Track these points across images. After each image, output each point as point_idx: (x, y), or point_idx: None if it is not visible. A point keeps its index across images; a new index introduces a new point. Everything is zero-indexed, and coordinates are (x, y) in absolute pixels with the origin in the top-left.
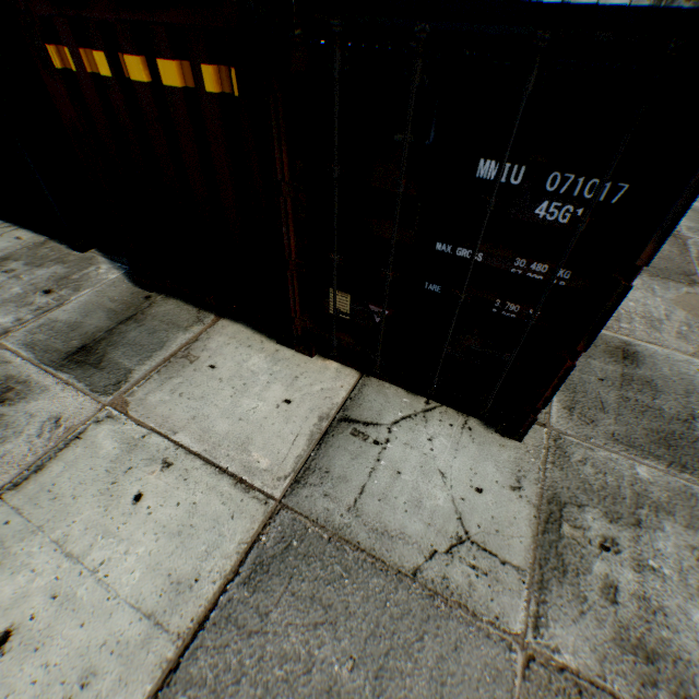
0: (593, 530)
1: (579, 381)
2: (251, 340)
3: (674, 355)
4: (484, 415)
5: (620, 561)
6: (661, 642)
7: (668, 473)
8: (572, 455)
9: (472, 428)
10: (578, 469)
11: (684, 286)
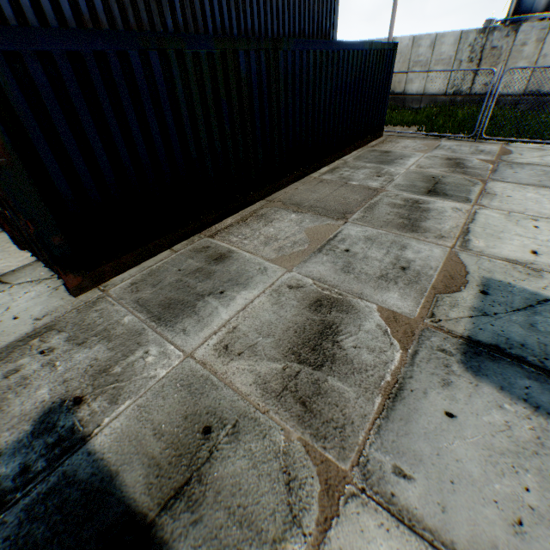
0: (50, 343)
1: (163, 270)
2: (5, 242)
3: (255, 259)
4: (58, 279)
5: (42, 360)
6: (2, 400)
7: (144, 321)
8: (97, 307)
9: (59, 289)
10: (90, 314)
11: (332, 220)
